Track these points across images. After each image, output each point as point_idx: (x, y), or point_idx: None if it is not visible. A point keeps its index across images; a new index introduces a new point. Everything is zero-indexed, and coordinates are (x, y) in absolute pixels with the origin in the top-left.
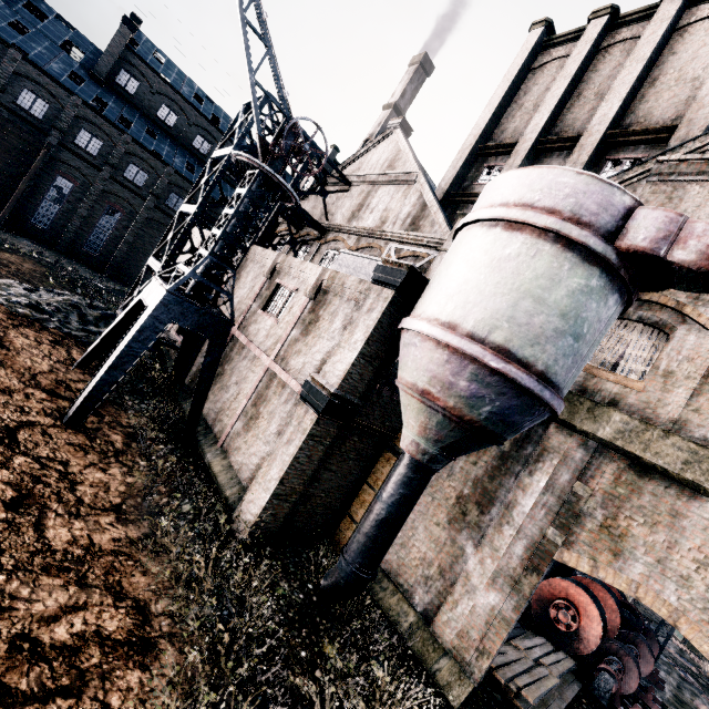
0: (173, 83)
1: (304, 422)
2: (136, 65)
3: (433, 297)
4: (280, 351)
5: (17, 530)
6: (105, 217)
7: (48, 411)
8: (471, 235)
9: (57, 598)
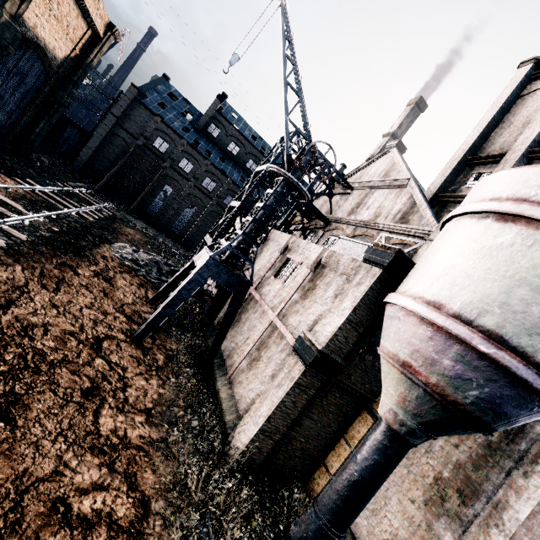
0: (240, 129)
1: (293, 371)
2: (220, 121)
3: (419, 277)
4: (283, 309)
5: (83, 412)
6: (187, 209)
7: (124, 330)
8: (459, 225)
9: (91, 474)
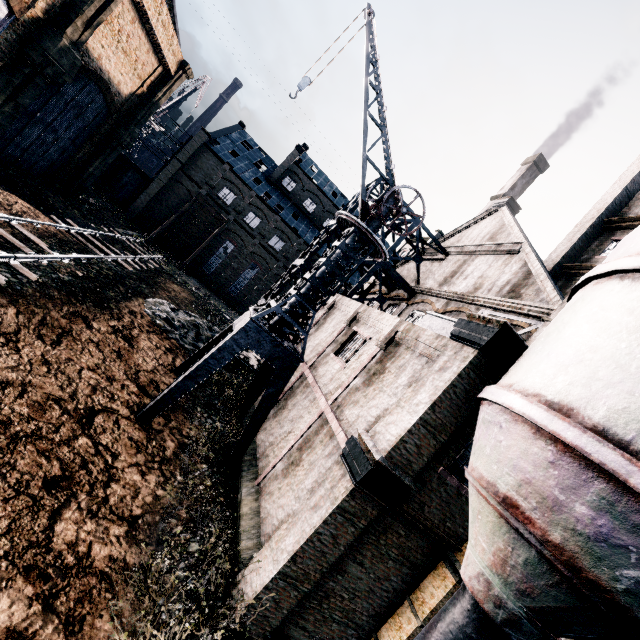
0: (319, 184)
1: (337, 488)
2: (297, 173)
3: (534, 364)
4: (339, 397)
5: (36, 511)
6: (248, 270)
7: (130, 403)
8: (601, 290)
9: (13, 613)
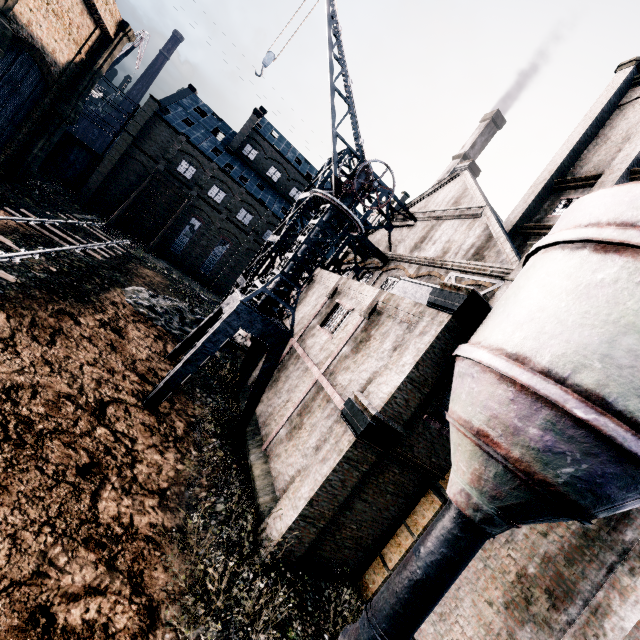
0: (281, 151)
1: (341, 442)
2: (258, 141)
3: (497, 324)
4: (330, 366)
5: (78, 495)
6: (218, 247)
7: (135, 392)
8: (547, 258)
9: (85, 575)
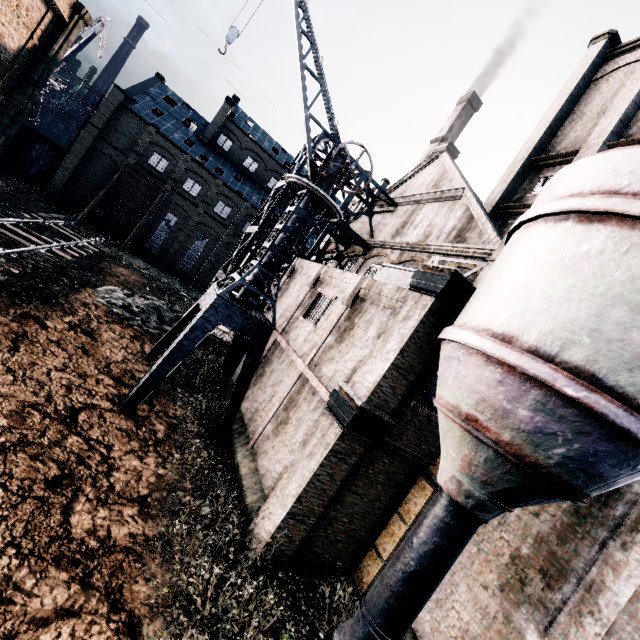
0: (257, 140)
1: (327, 435)
2: (232, 130)
3: (481, 304)
4: (315, 357)
5: (47, 510)
6: (197, 242)
7: (110, 396)
8: (530, 233)
9: (56, 596)
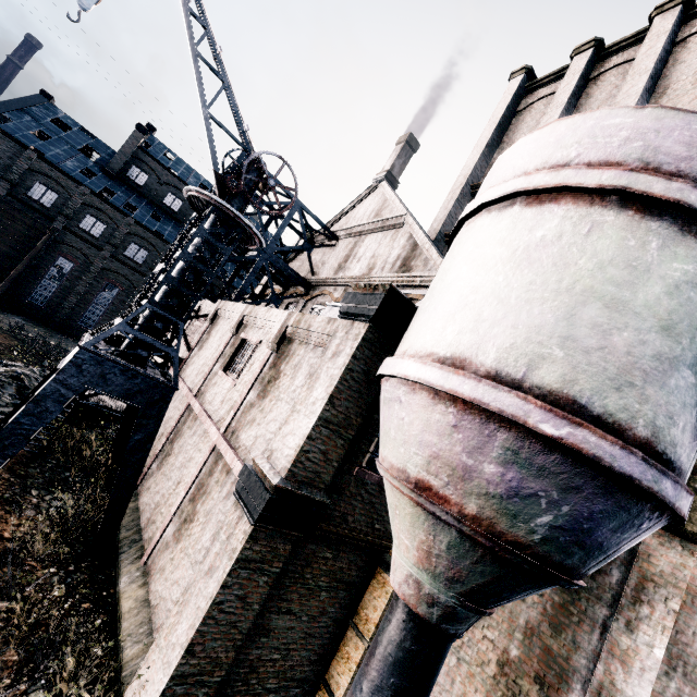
0: (180, 175)
1: (234, 536)
2: (147, 162)
3: (423, 322)
4: (232, 421)
5: None
6: (103, 293)
7: None
8: (473, 228)
9: None
